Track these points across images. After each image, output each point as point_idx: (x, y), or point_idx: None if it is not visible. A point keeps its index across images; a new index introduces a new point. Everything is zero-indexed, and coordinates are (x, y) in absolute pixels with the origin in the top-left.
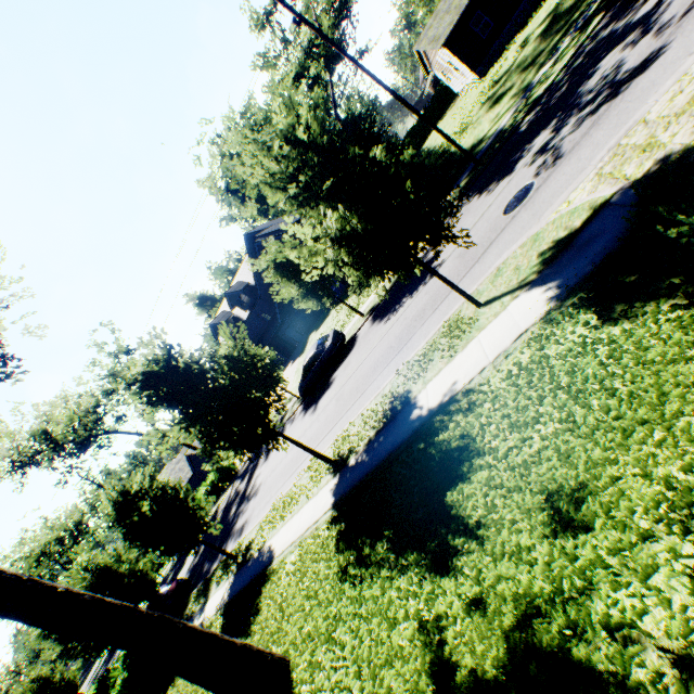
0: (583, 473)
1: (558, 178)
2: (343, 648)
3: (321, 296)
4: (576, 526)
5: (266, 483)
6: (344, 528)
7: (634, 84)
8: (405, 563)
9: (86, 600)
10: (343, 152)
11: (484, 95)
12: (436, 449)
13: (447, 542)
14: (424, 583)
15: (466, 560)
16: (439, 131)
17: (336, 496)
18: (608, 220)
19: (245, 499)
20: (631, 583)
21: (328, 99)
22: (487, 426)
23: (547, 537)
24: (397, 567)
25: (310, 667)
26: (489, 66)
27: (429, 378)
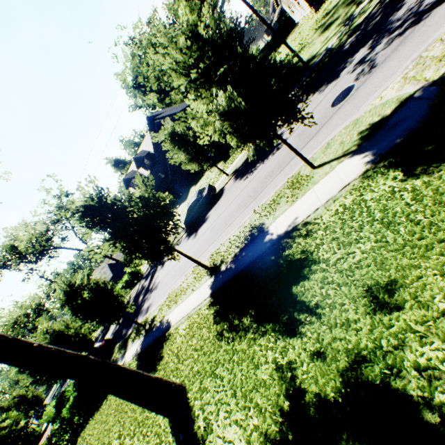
0: (395, 274)
1: (373, 81)
2: (222, 380)
3: (201, 161)
4: (391, 307)
5: (163, 281)
6: (219, 309)
7: (434, 13)
8: (263, 329)
9: (53, 351)
10: (231, 47)
11: (317, 24)
12: (283, 260)
13: (294, 317)
14: (279, 342)
15: (309, 327)
16: (288, 46)
17: (213, 289)
18: (412, 109)
19: (149, 291)
20: (434, 342)
21: (223, 2)
22: (321, 245)
23: (368, 314)
24: (258, 332)
25: (200, 390)
26: (321, 3)
27: (278, 215)
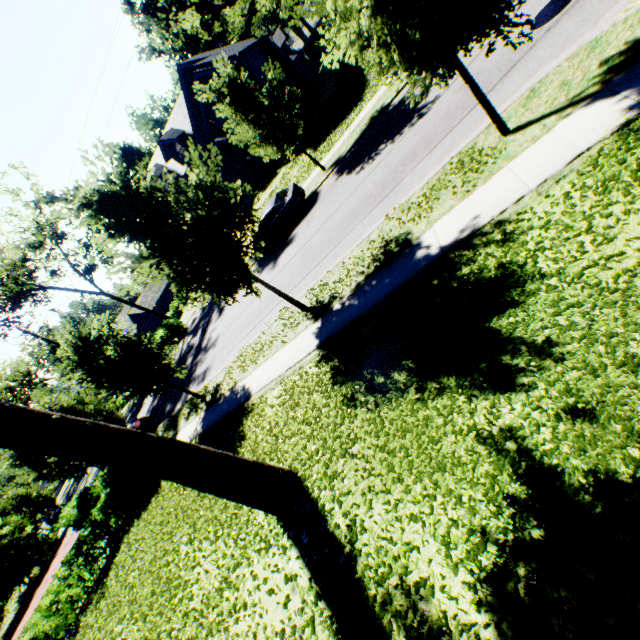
0: None
1: None
2: (369, 461)
3: (282, 142)
4: None
5: (224, 335)
6: (339, 364)
7: None
8: (437, 386)
9: (88, 427)
10: None
11: None
12: (460, 283)
13: (500, 363)
14: (477, 401)
15: (541, 376)
16: None
17: (321, 338)
18: None
19: (202, 351)
20: None
21: None
22: (541, 252)
23: None
24: (429, 390)
25: (328, 477)
26: None
27: (437, 218)
